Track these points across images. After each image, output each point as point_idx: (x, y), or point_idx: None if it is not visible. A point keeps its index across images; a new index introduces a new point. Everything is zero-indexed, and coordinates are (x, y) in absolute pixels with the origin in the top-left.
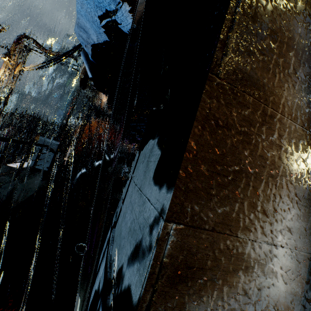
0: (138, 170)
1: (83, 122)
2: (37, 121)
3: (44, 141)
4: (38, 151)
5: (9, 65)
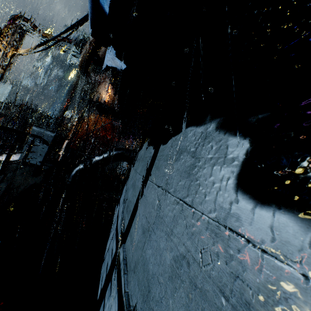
0: (165, 170)
1: (81, 115)
2: (31, 112)
3: (38, 132)
4: (29, 142)
5: (1, 47)
